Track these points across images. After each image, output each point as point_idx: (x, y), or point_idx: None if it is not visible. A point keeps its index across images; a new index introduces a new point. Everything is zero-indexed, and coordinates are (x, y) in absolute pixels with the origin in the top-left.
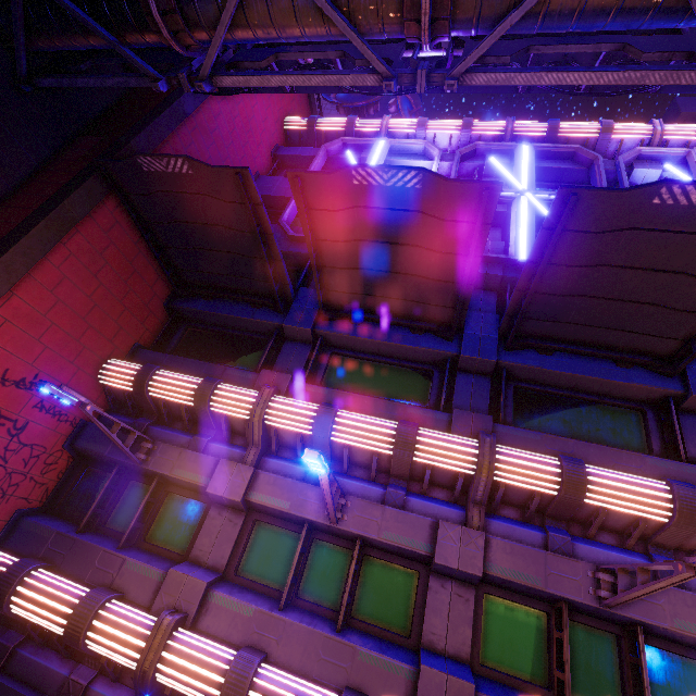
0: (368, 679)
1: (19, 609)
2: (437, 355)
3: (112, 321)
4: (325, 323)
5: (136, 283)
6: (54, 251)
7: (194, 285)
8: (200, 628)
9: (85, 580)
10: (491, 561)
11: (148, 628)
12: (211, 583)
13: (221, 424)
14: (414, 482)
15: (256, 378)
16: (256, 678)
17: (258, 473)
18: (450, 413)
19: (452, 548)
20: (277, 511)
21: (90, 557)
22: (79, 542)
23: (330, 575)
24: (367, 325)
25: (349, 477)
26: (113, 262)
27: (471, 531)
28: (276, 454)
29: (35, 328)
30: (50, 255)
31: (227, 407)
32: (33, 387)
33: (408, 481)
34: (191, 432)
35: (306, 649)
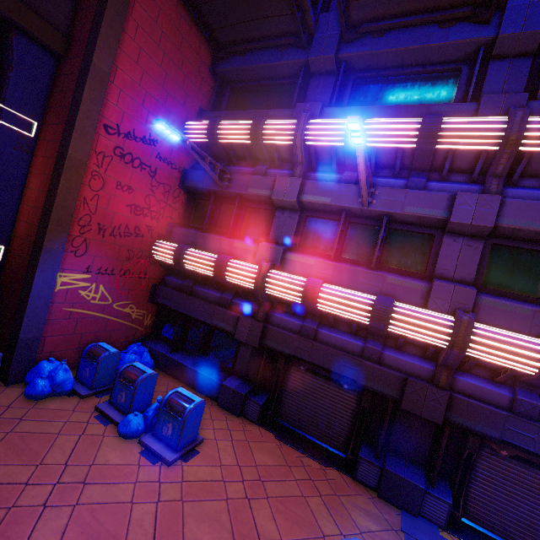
0: (394, 291)
1: (188, 265)
2: (469, 46)
3: (180, 88)
4: (347, 46)
5: (186, 50)
6: (127, 24)
7: (227, 45)
8: (283, 271)
9: (215, 253)
10: (503, 217)
11: (255, 269)
12: (285, 250)
13: (272, 155)
14: (434, 172)
15: (292, 114)
16: (321, 288)
17: (304, 182)
18: (478, 102)
19: (468, 210)
20: (322, 206)
21: (214, 242)
22: (206, 236)
23: (363, 244)
24: (390, 35)
25: (376, 177)
26: (166, 30)
27: (487, 196)
28: (316, 170)
29: (138, 97)
30: (126, 27)
31: (275, 137)
32: (151, 143)
33: (428, 172)
34: (252, 166)
35: (350, 278)
